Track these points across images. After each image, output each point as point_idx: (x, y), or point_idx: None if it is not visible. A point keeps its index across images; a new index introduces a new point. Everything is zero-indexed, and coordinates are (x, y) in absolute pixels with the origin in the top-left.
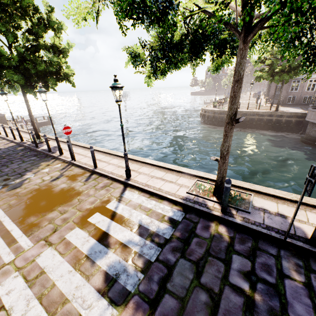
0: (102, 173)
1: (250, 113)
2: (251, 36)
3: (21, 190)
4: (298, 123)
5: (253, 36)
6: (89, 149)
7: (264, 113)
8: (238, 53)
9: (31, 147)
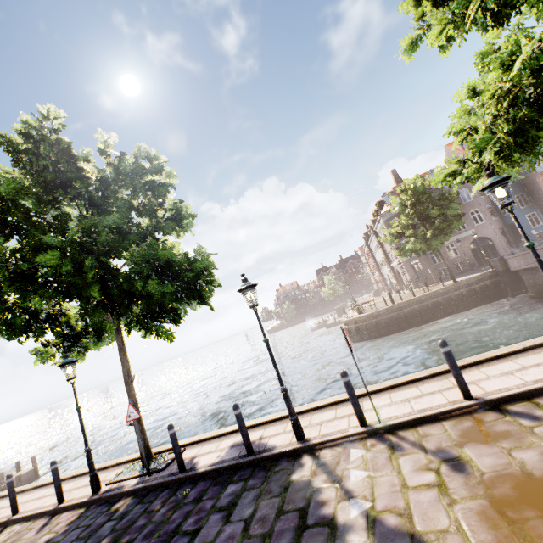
0: (526, 389)
1: (426, 297)
2: None
3: (464, 542)
4: (496, 285)
5: None
6: (339, 404)
7: (446, 289)
8: None
9: (165, 479)
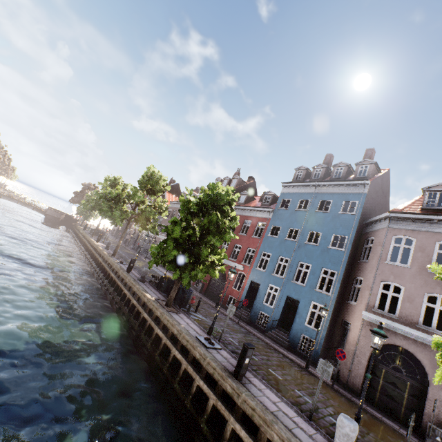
0: None
1: None
2: None
3: None
4: None
5: None
6: None
7: None
8: None
9: None
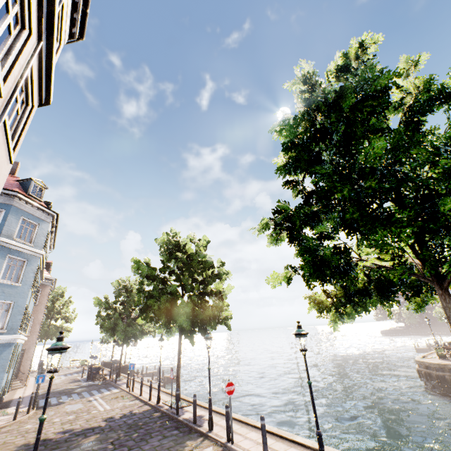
0: None
1: None
2: (446, 283)
3: None
4: None
5: (448, 283)
6: (246, 425)
7: None
8: (440, 297)
9: (170, 413)
